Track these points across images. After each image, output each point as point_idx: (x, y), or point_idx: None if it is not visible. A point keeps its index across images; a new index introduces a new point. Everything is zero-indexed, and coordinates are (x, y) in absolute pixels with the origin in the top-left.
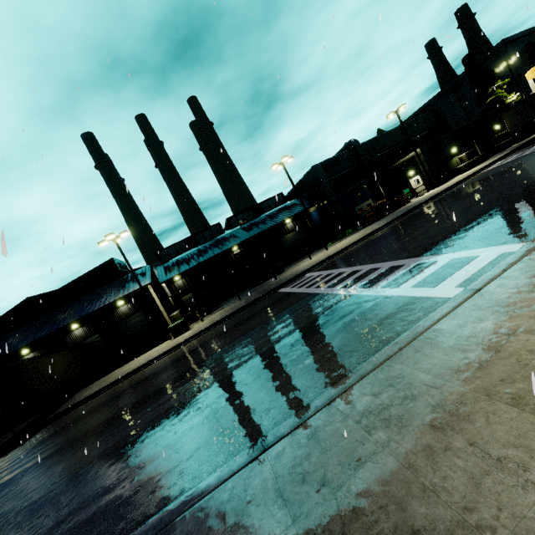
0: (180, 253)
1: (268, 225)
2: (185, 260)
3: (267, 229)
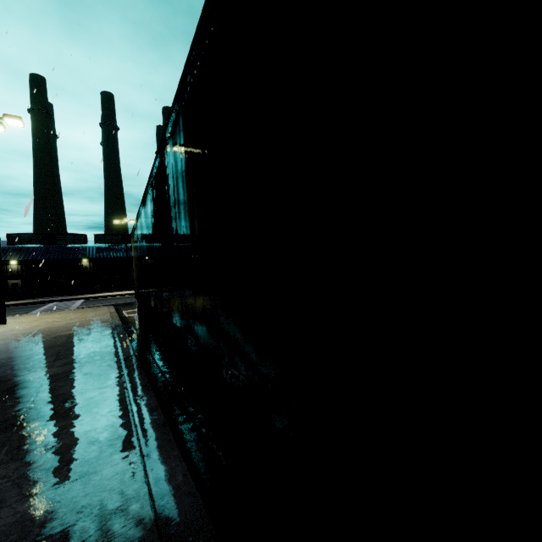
0: (33, 243)
1: (116, 255)
2: (27, 251)
3: (111, 257)
